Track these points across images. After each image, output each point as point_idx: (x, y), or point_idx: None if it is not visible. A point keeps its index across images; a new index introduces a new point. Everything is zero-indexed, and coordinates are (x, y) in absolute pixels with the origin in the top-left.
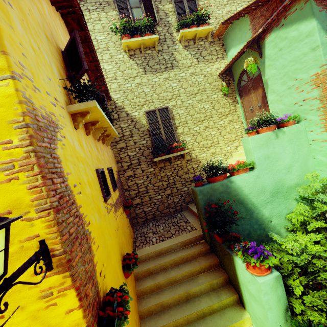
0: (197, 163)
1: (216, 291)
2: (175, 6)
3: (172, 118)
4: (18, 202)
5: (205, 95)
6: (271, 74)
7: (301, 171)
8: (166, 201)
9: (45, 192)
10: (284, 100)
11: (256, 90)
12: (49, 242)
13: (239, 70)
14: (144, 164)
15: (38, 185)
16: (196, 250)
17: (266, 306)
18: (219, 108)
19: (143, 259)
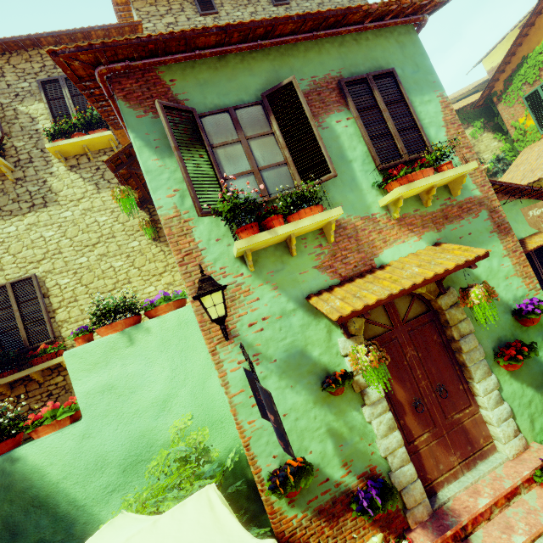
0: None
1: None
2: (51, 105)
3: (46, 295)
4: None
5: (114, 245)
6: None
7: (196, 405)
8: None
9: None
10: None
11: None
12: None
13: None
14: None
15: None
16: None
17: None
18: (144, 263)
19: None
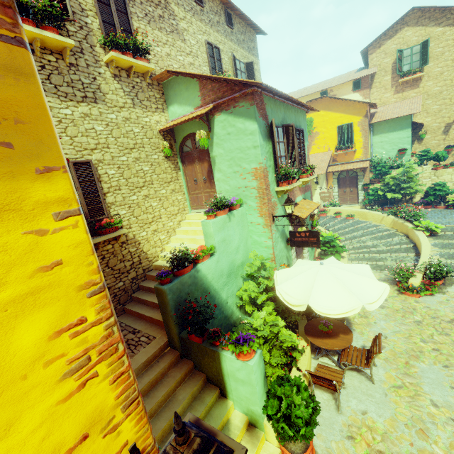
0: (136, 246)
1: (199, 398)
2: (98, 5)
3: (98, 180)
4: (97, 412)
5: (143, 153)
6: (219, 152)
7: (244, 250)
8: None
9: (132, 375)
10: (230, 182)
11: (201, 162)
12: (140, 442)
13: (184, 133)
14: None
15: (125, 370)
16: (166, 363)
17: (256, 383)
18: (160, 172)
19: None
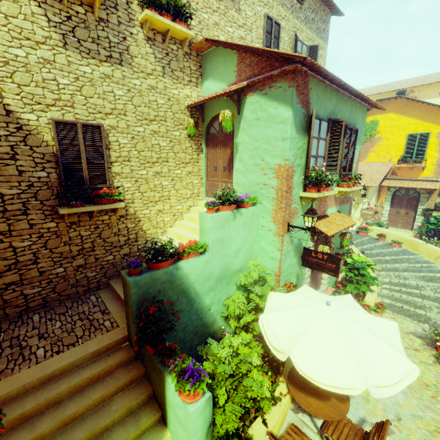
0: (136, 222)
1: (135, 414)
2: None
3: (107, 147)
4: None
5: (164, 127)
6: (243, 139)
7: (246, 256)
8: (74, 276)
9: None
10: (249, 175)
11: (225, 148)
12: None
13: (213, 113)
14: (36, 213)
15: None
16: (115, 361)
17: (192, 433)
18: (179, 151)
19: (13, 396)
